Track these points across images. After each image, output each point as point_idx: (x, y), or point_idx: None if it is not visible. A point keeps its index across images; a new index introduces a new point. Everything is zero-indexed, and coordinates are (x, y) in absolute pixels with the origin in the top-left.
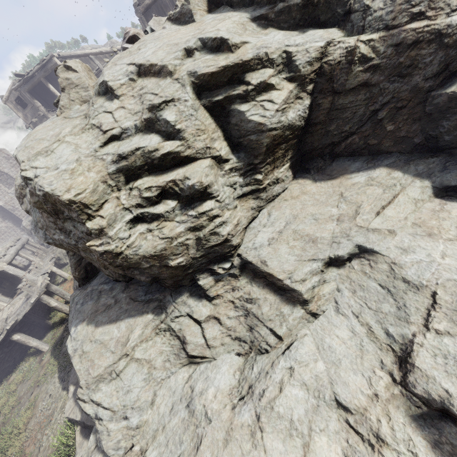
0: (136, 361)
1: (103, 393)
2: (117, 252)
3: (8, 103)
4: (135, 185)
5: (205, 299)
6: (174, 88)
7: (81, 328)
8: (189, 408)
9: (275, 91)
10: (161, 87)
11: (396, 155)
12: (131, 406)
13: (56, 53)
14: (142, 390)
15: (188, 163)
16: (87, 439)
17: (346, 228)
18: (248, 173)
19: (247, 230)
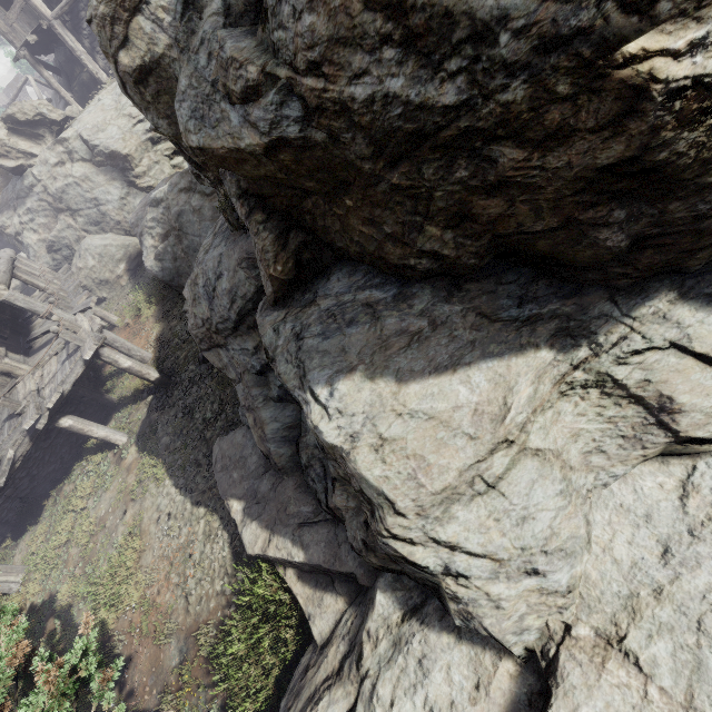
0: (534, 455)
1: (461, 525)
2: None
3: None
4: None
5: None
6: None
7: (348, 387)
8: None
9: None
10: None
11: None
12: (541, 549)
13: None
14: (560, 516)
15: None
16: (330, 593)
17: None
18: None
19: None
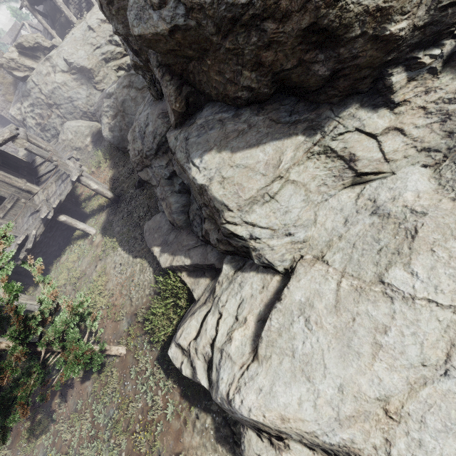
0: (292, 183)
1: (258, 215)
2: None
3: None
4: None
5: (384, 108)
6: None
7: (209, 157)
8: (378, 213)
9: None
10: None
11: None
12: (293, 225)
13: None
14: (302, 211)
15: None
16: (203, 278)
17: None
18: None
19: None
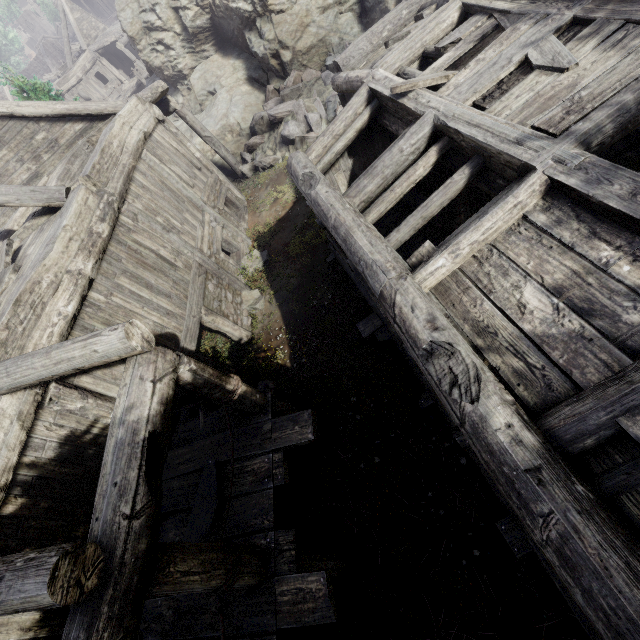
0: None
1: None
2: (147, 62)
3: None
4: (151, 35)
5: (181, 96)
6: None
7: None
8: None
9: (190, 11)
10: None
11: (247, 55)
12: None
13: None
14: None
15: (167, 32)
16: None
17: (216, 81)
18: (189, 43)
19: (194, 71)
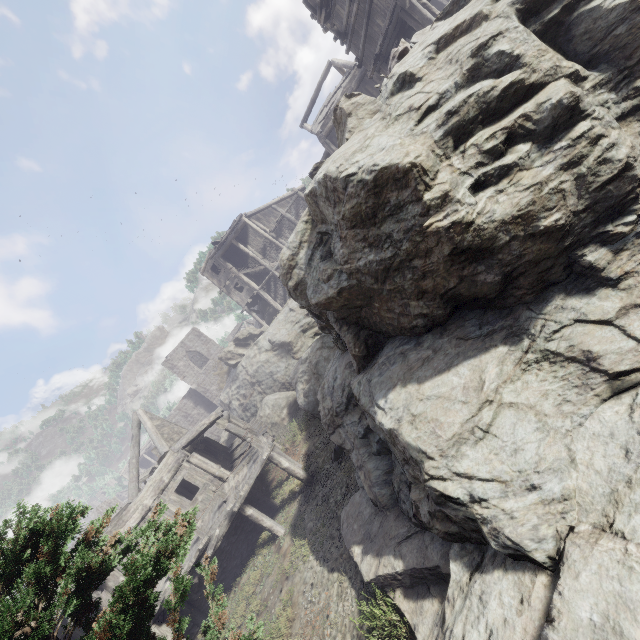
0: (509, 407)
1: (472, 461)
2: (467, 221)
3: (205, 273)
4: (468, 144)
5: (601, 288)
6: (497, 24)
7: (394, 395)
8: None
9: None
10: (478, 33)
11: None
12: (533, 470)
13: (243, 214)
14: (542, 445)
15: (532, 96)
16: (427, 598)
17: None
18: (621, 85)
19: None
